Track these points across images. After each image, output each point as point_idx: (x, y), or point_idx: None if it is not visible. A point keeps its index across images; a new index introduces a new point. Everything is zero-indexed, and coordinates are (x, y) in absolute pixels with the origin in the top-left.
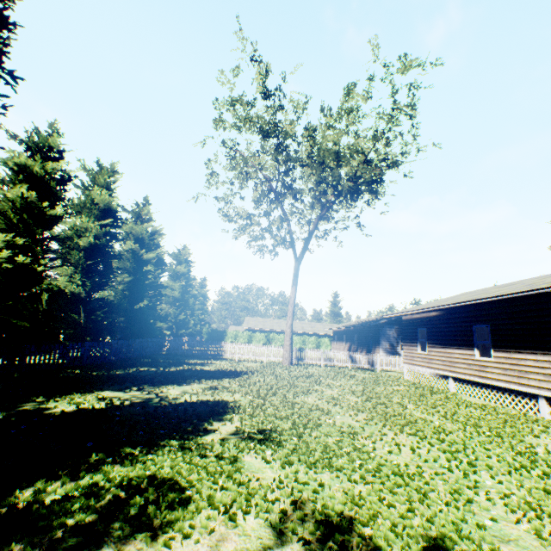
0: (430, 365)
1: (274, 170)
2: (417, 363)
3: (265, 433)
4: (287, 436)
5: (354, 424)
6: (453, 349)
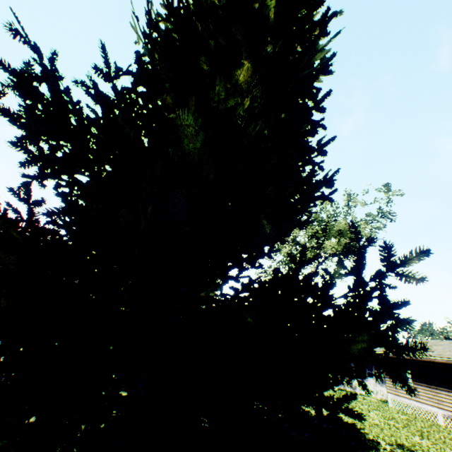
0: (417, 399)
1: (304, 238)
2: (402, 395)
3: (404, 446)
4: (421, 451)
5: (432, 446)
6: (439, 390)
